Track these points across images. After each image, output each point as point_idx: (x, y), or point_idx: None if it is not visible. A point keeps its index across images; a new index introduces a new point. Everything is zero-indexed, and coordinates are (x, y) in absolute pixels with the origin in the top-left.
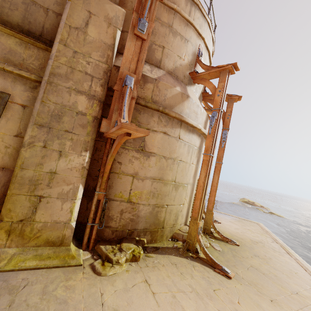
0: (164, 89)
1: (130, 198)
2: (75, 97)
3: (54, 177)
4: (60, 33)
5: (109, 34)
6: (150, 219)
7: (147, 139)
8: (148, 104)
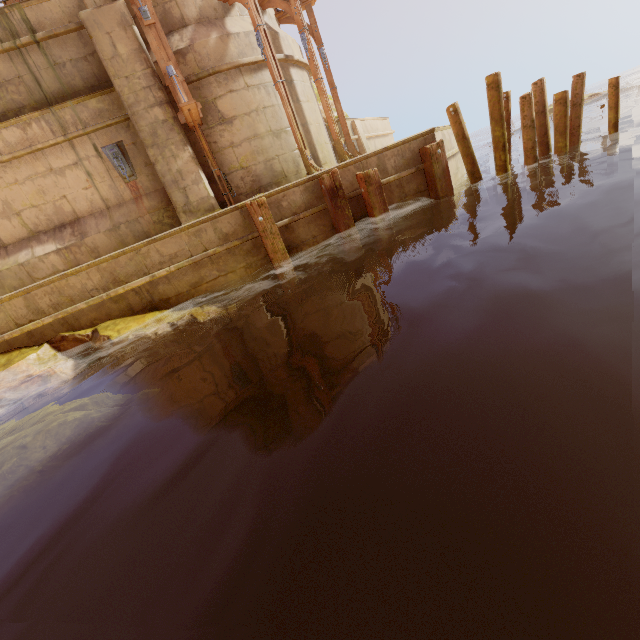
0: (202, 48)
1: (241, 165)
2: (153, 113)
3: (182, 173)
4: (109, 72)
5: (131, 38)
6: (269, 174)
7: (221, 108)
8: (199, 76)
